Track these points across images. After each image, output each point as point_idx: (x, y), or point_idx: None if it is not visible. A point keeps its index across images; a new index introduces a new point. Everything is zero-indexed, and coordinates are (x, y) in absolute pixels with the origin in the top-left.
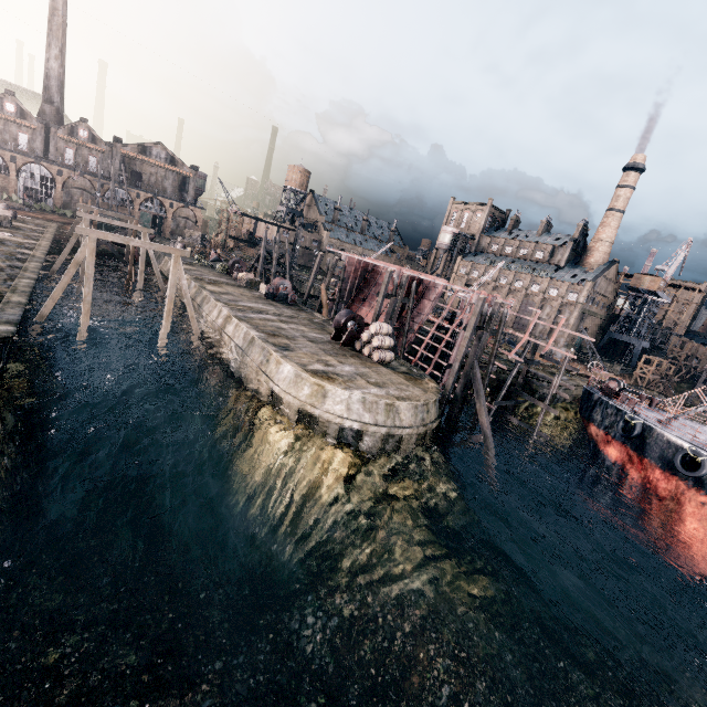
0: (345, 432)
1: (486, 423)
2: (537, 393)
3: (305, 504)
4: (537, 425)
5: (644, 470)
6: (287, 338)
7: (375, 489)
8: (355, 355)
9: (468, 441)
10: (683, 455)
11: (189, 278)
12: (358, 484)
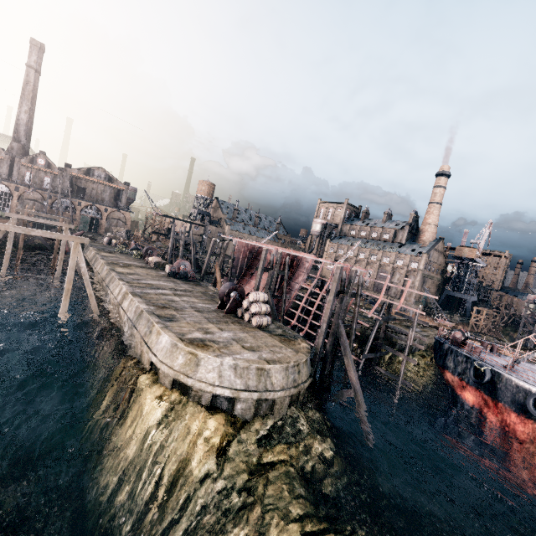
0: (218, 400)
1: (355, 378)
2: (397, 344)
3: (174, 484)
4: (400, 374)
5: (500, 413)
6: (175, 309)
7: (248, 460)
8: (236, 321)
9: (341, 396)
10: (533, 399)
11: (103, 263)
12: (230, 456)
